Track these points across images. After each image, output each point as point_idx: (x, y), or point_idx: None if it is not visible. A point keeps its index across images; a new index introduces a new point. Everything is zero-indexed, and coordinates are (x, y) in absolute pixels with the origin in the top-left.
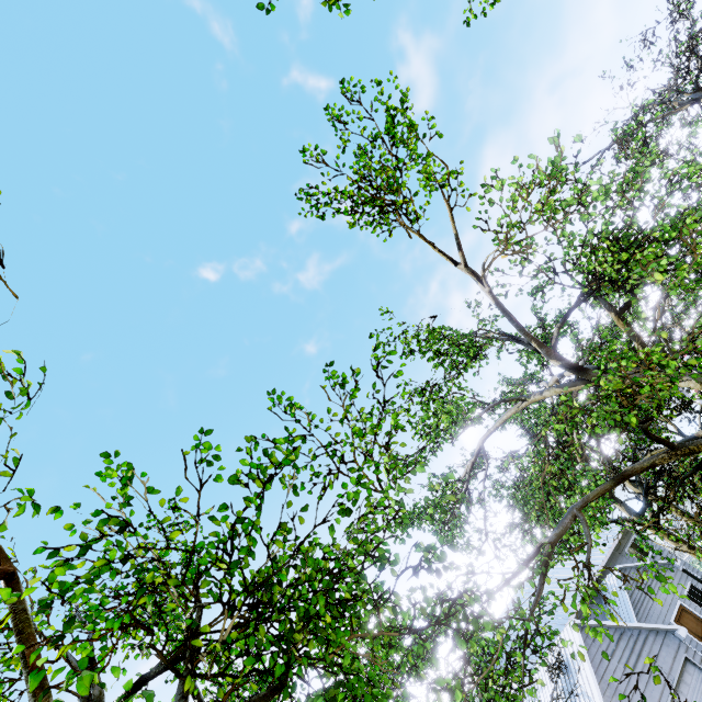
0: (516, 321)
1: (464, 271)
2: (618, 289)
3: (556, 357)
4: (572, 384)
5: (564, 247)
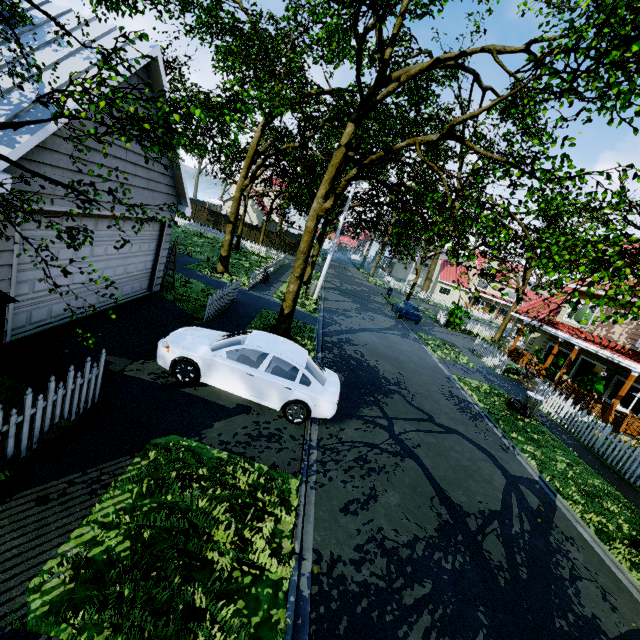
0: None
1: None
2: None
3: None
4: None
5: None
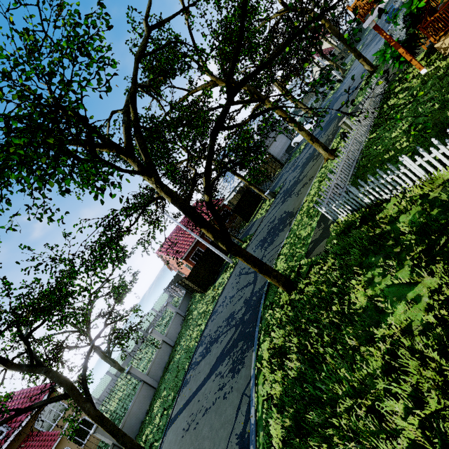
0: None
1: None
2: None
3: None
4: (282, 12)
5: None
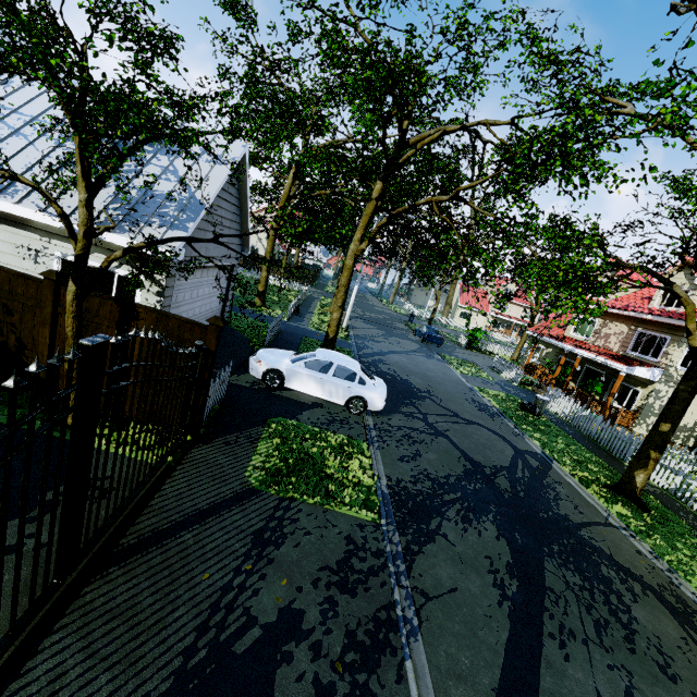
0: None
1: None
2: None
3: None
4: None
5: None
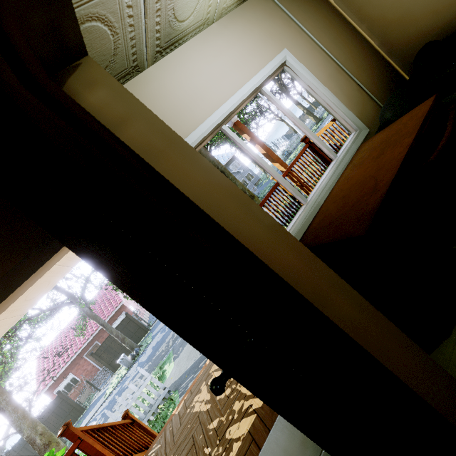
0: None
1: None
2: None
3: None
4: None
5: None
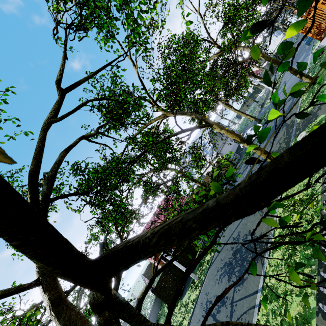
0: (208, 32)
1: (198, 14)
2: (232, 23)
3: (216, 44)
4: (218, 53)
5: (223, 7)
